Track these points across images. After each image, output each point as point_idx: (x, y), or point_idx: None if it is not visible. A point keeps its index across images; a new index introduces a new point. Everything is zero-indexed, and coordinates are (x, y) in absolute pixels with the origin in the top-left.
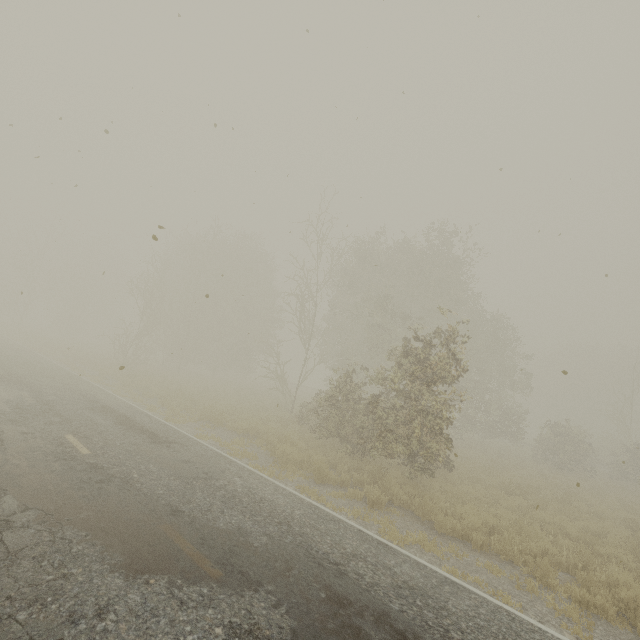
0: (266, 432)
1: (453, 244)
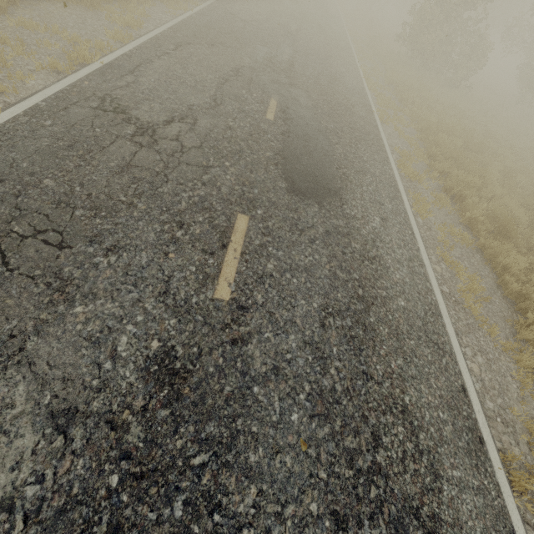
0: None
1: None
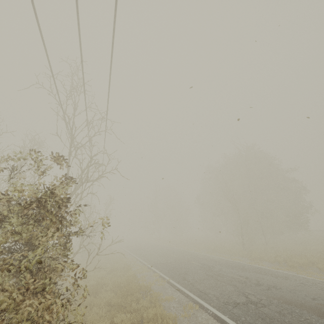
0: None
1: None
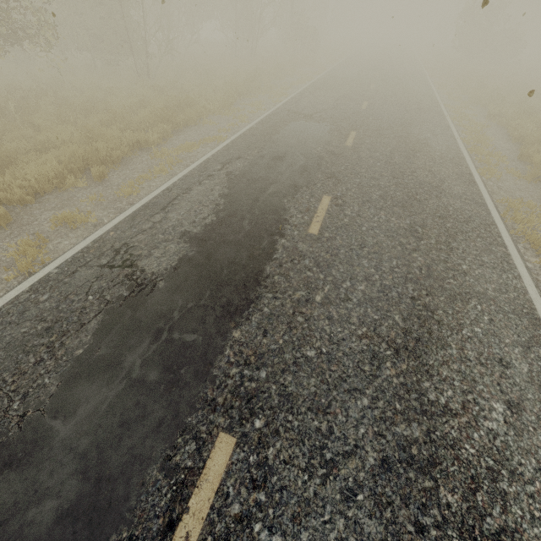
0: None
1: None
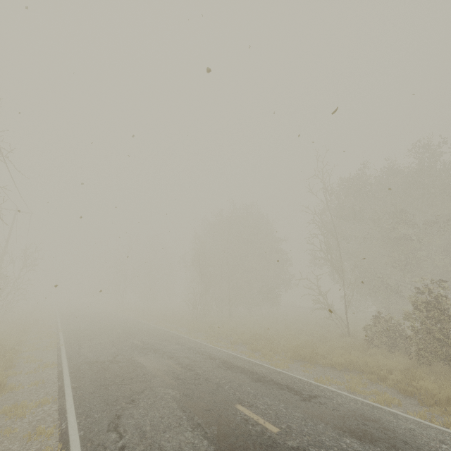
0: (357, 363)
1: (444, 153)
